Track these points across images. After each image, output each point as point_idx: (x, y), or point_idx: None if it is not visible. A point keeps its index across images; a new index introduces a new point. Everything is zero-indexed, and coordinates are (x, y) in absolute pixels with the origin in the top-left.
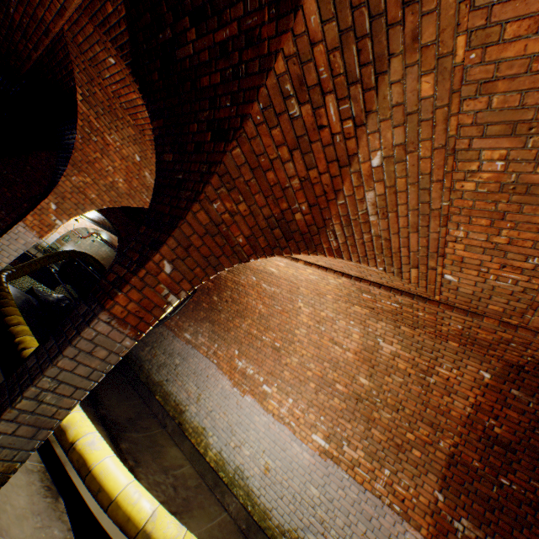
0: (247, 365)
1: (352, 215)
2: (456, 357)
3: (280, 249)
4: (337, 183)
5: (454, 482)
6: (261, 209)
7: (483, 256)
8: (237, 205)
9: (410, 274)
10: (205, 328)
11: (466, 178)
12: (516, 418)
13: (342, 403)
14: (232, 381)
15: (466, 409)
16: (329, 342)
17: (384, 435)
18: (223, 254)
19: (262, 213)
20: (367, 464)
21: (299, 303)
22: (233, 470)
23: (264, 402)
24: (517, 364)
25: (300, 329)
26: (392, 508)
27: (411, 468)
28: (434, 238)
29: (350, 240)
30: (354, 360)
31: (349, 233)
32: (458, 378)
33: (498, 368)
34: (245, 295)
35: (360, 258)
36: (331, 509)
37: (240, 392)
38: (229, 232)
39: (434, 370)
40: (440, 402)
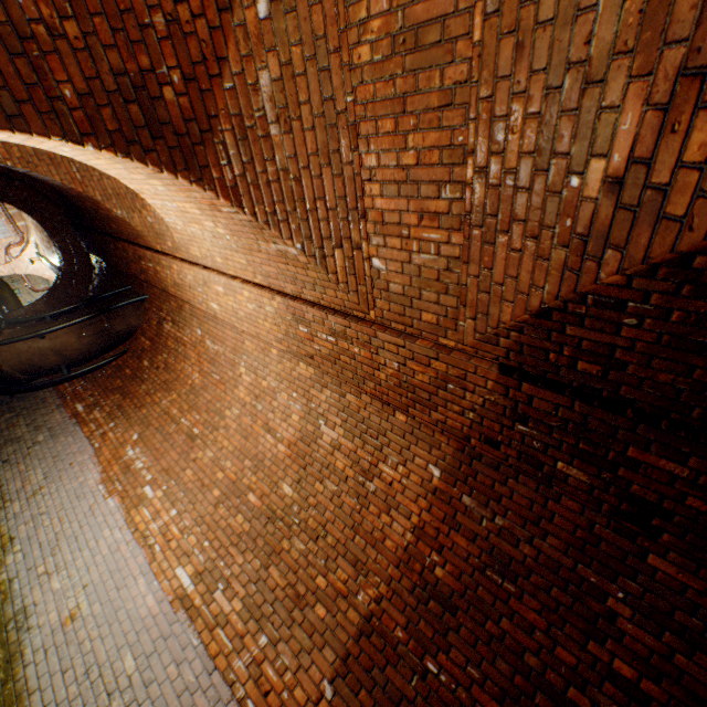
0: (139, 456)
1: (247, 117)
2: (405, 443)
3: (143, 151)
4: (220, 43)
5: (359, 665)
6: (107, 50)
7: (401, 201)
8: (62, 21)
9: (336, 261)
10: (112, 401)
11: (361, 38)
12: (466, 548)
13: (246, 523)
14: (104, 475)
15: (406, 536)
16: (262, 428)
17: (285, 578)
18: (31, 102)
19: (108, 60)
20: (239, 624)
21: (241, 368)
22: (14, 612)
23: (132, 511)
24: (463, 434)
25: (232, 409)
26: (243, 706)
27: (303, 637)
28: (350, 178)
29: (251, 173)
30: (286, 456)
31: (247, 157)
32: (404, 481)
33: (449, 457)
34: (183, 358)
35: (270, 218)
36: (140, 699)
37: (106, 491)
38: (46, 64)
39: (377, 470)
40: (376, 525)
